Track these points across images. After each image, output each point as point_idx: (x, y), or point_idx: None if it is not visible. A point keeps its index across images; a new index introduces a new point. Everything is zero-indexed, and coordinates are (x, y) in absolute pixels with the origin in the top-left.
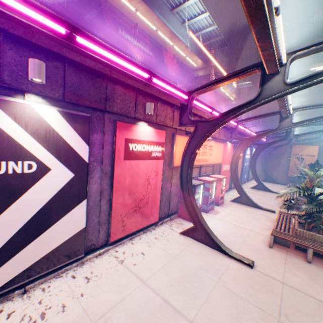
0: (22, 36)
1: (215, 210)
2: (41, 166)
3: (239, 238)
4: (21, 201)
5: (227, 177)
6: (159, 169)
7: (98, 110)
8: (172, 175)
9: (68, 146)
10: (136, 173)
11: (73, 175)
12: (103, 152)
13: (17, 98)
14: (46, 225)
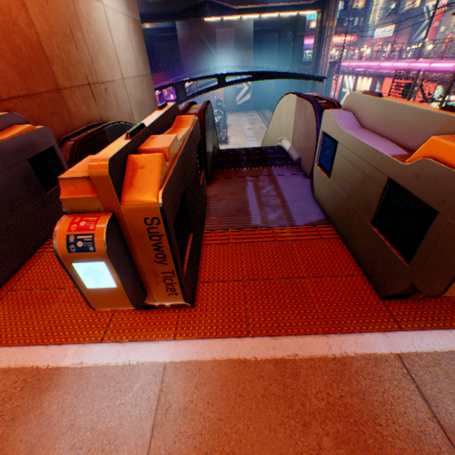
0: None
1: None
2: None
3: None
4: None
5: None
6: None
7: None
8: None
9: None
10: None
11: None
12: None
13: None
14: None
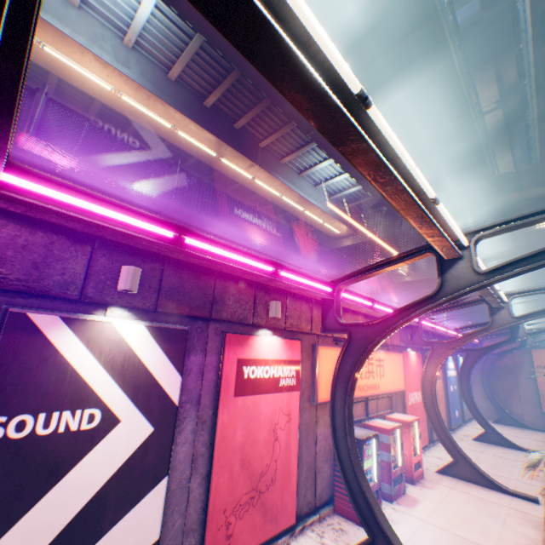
0: (121, 240)
1: (408, 494)
2: (107, 416)
3: None
4: (64, 483)
5: (420, 416)
6: (292, 408)
7: (200, 318)
8: (316, 419)
9: (152, 379)
10: (254, 419)
11: (153, 429)
12: (202, 384)
13: (97, 313)
14: (92, 535)
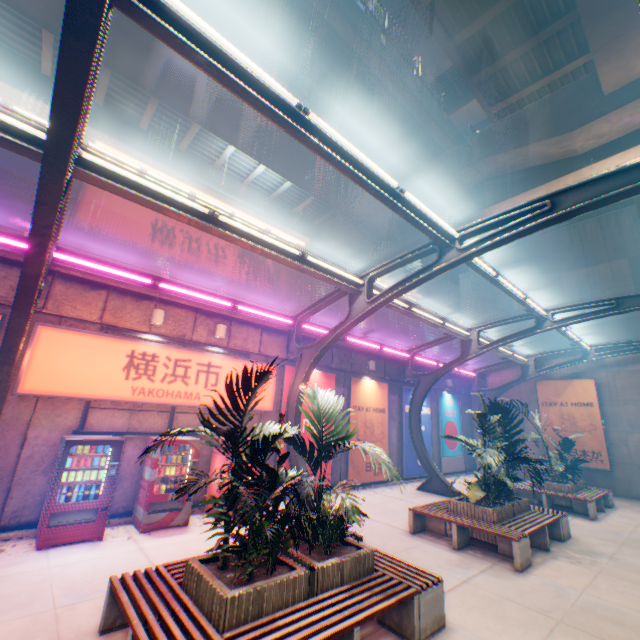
0: None
1: (186, 527)
2: None
3: (70, 597)
4: None
5: None
6: None
7: None
8: (34, 419)
9: None
10: None
11: None
12: None
13: None
14: None
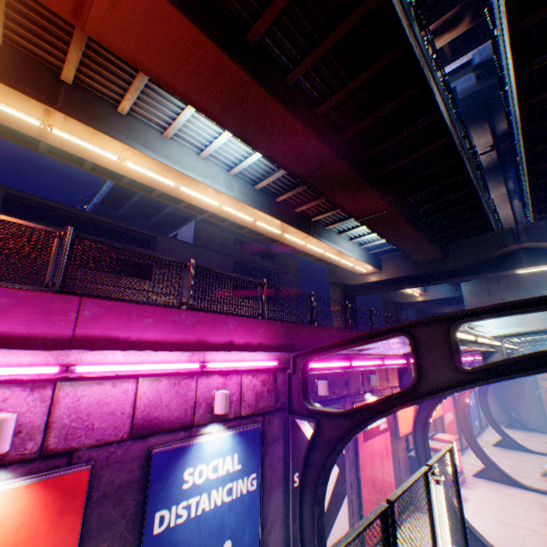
0: None
1: None
2: None
3: (513, 540)
4: None
5: (453, 431)
6: (387, 443)
7: (342, 396)
8: (397, 447)
9: None
10: (372, 454)
11: (338, 469)
12: None
13: None
14: (328, 528)
